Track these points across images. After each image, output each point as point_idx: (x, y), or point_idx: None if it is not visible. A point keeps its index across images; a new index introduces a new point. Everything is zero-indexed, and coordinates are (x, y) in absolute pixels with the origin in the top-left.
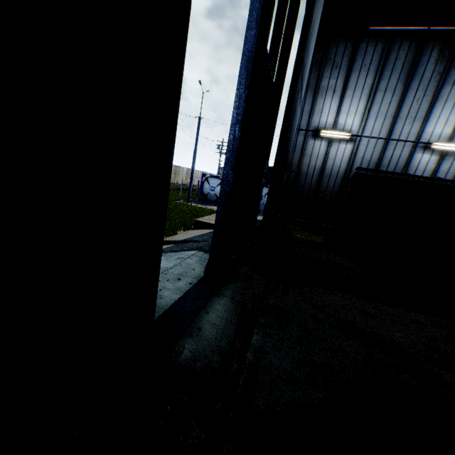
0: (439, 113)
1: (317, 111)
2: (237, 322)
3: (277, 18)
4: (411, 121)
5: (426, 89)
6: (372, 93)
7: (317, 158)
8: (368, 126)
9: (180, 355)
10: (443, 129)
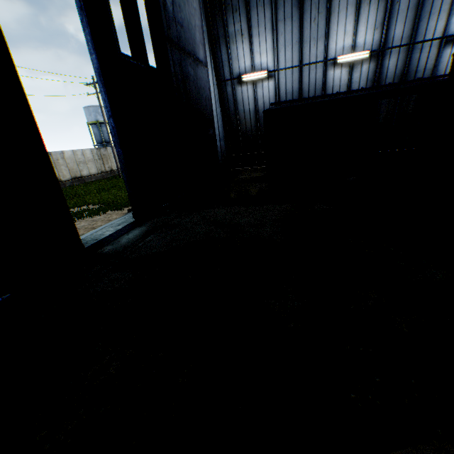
0: (337, 27)
1: (234, 58)
2: (143, 235)
3: (125, 21)
4: (316, 42)
5: (319, 7)
6: (274, 26)
7: (249, 103)
8: (281, 59)
9: (103, 251)
10: (344, 41)
